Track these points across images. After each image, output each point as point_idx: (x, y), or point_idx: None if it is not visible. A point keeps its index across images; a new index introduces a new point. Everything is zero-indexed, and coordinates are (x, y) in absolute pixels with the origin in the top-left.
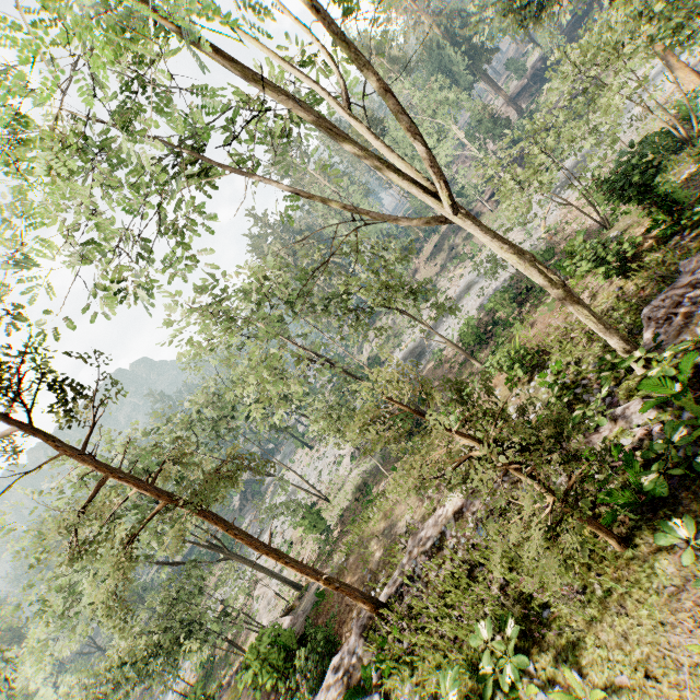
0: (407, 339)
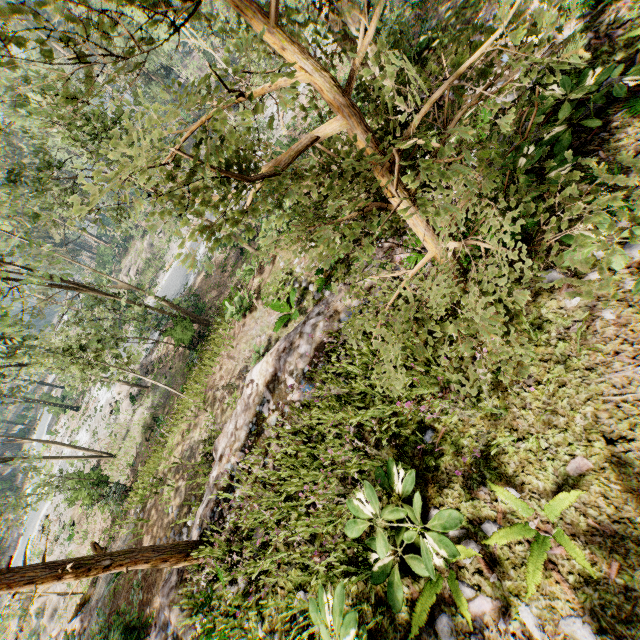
0: (170, 259)
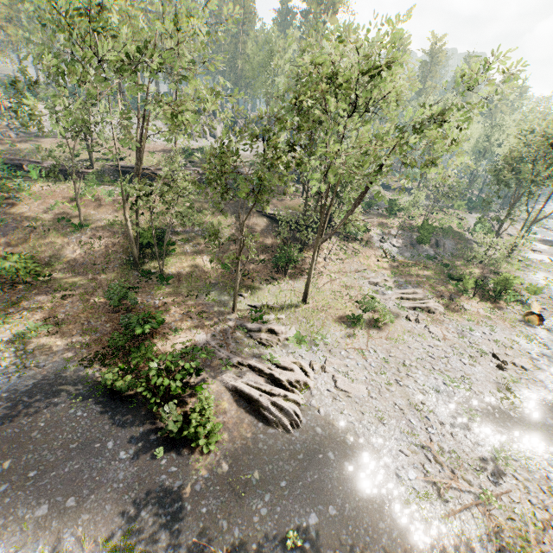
0: None
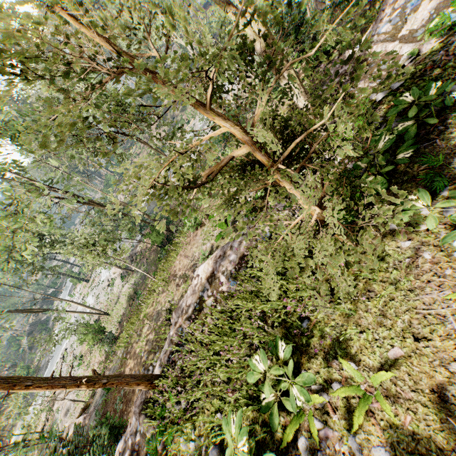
0: None
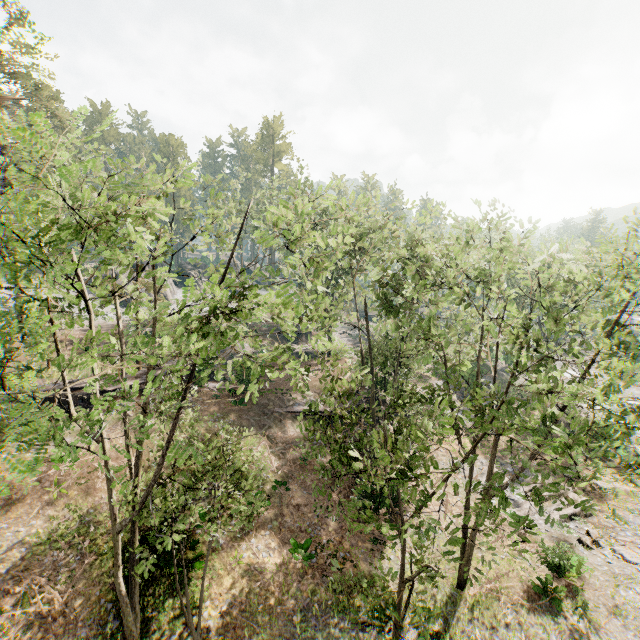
0: None
